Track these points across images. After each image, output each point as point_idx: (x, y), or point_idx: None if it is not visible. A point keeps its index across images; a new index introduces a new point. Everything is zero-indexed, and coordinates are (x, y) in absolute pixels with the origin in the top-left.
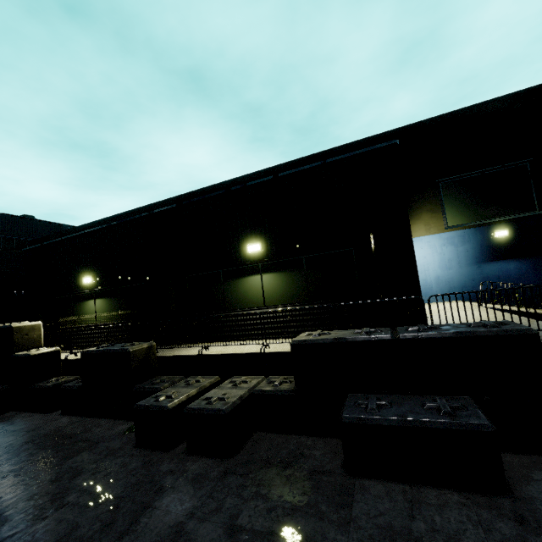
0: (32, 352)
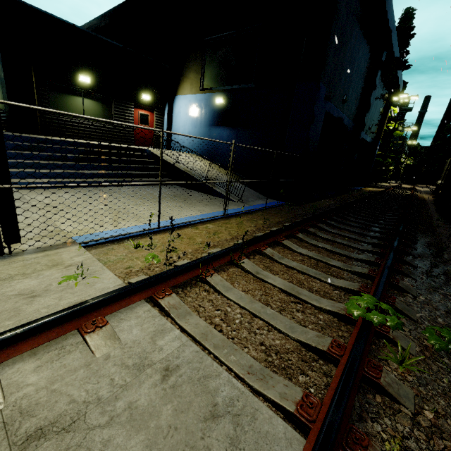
0: None
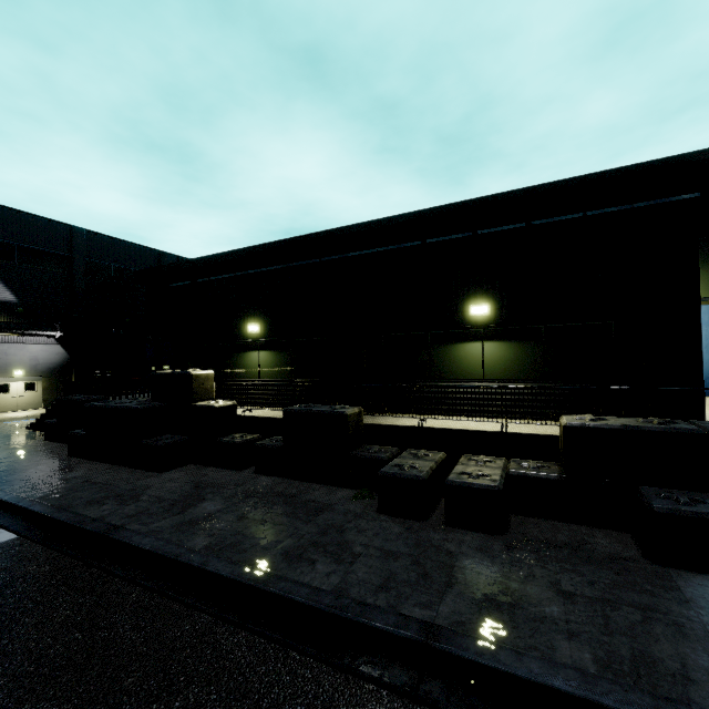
0: (216, 404)
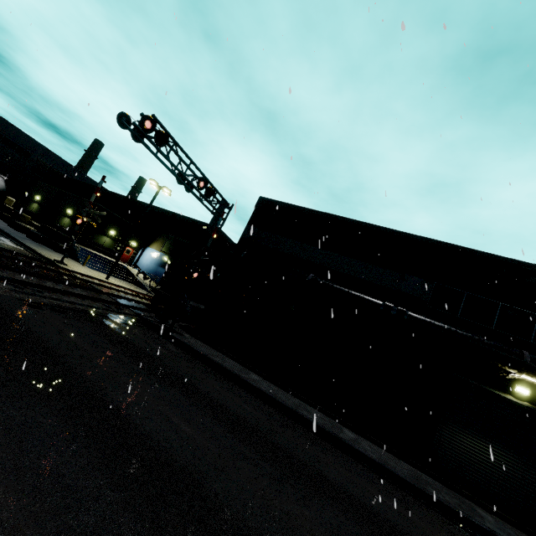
0: (7, 205)
